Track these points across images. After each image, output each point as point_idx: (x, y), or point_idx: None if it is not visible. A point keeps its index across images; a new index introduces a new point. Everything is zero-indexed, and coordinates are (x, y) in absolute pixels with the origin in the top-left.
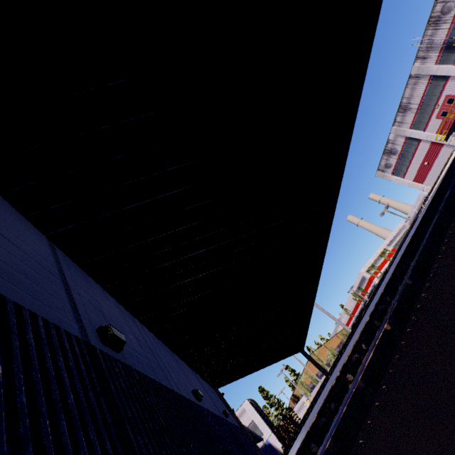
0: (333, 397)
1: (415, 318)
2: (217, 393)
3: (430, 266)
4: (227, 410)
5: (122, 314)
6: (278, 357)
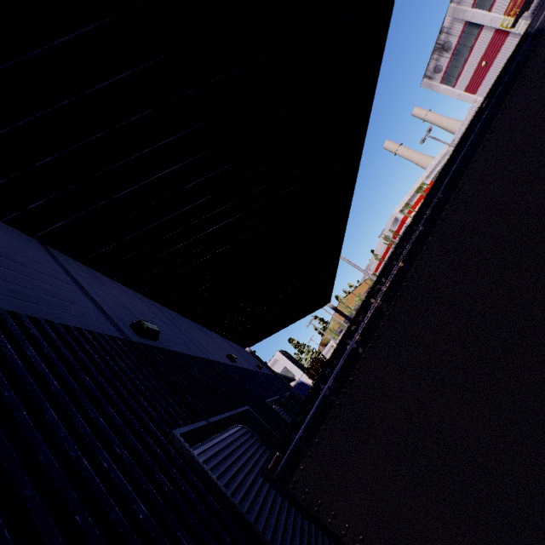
0: (336, 356)
1: (400, 294)
2: (249, 352)
3: (420, 248)
4: (261, 364)
5: (143, 302)
6: (305, 313)
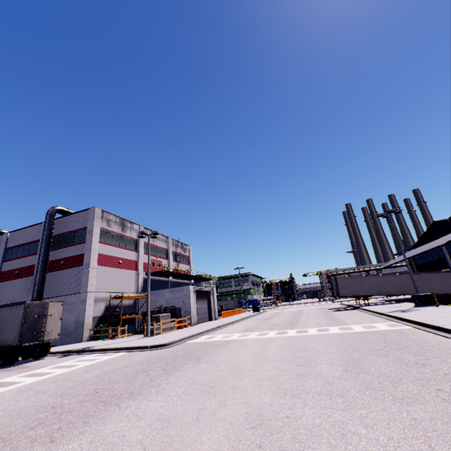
0: None
1: None
2: None
3: None
4: None
5: None
6: None
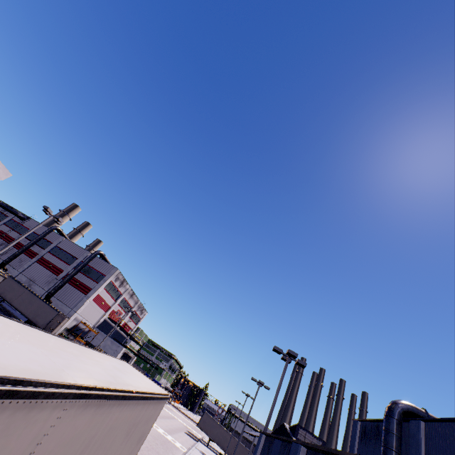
0: None
1: None
2: None
3: None
4: None
5: None
6: None
